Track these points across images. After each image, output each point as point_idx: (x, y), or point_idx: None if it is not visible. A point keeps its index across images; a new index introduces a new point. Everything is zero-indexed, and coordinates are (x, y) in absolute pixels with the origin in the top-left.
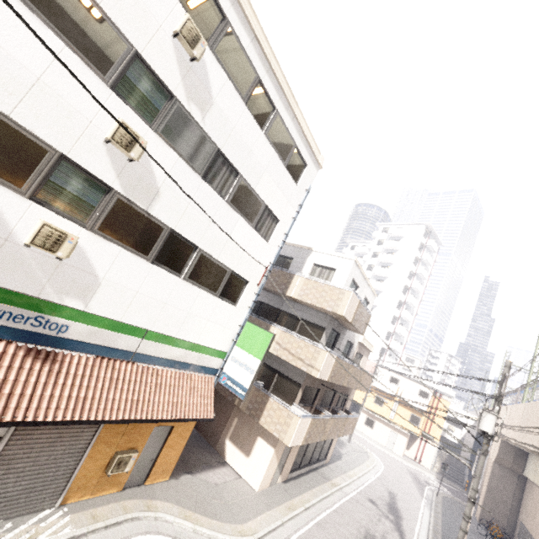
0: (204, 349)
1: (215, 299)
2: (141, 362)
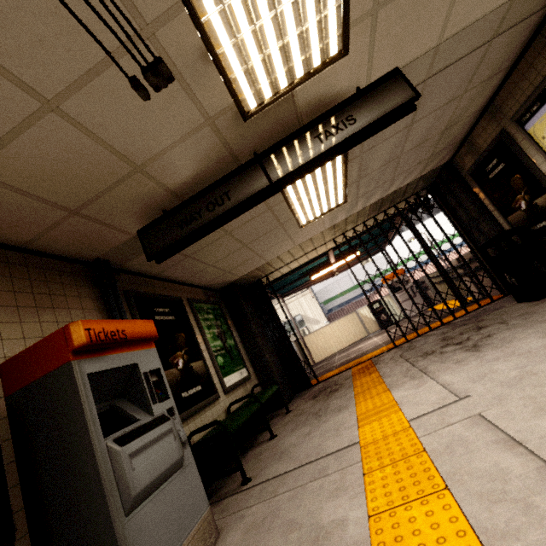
0: (451, 237)
1: (427, 221)
2: (429, 263)
